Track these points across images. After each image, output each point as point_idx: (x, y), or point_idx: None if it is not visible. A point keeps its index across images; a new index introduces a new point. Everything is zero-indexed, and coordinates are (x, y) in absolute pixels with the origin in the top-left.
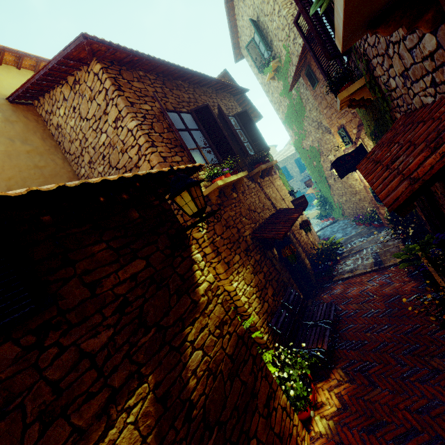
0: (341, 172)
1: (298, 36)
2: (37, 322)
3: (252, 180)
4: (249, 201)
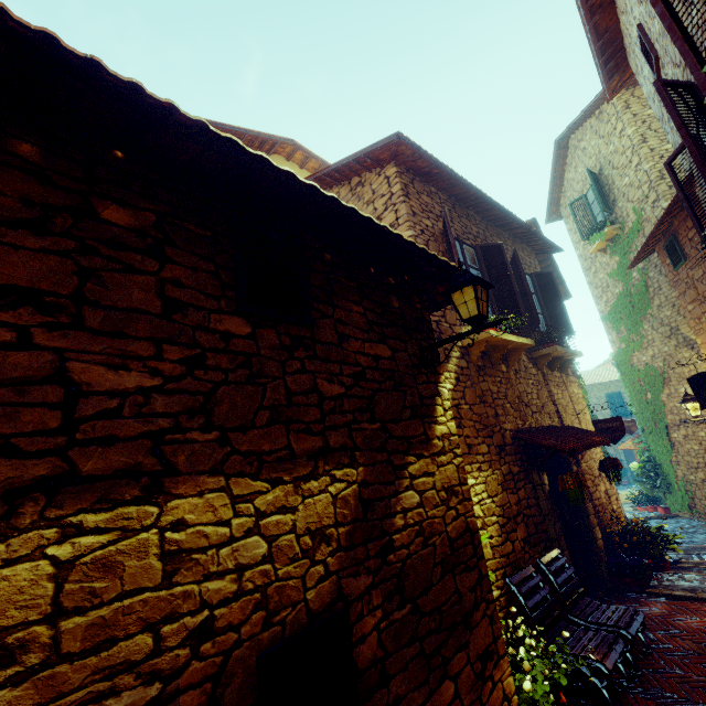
0: (705, 397)
1: (663, 198)
2: (295, 332)
3: (535, 364)
4: (523, 388)
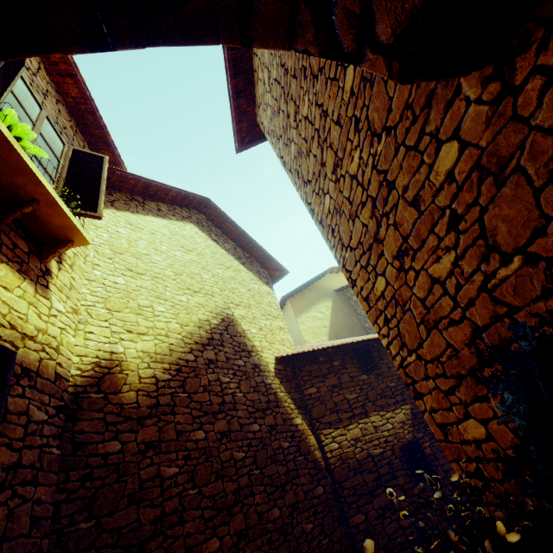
0: None
1: None
2: (377, 372)
3: None
4: None
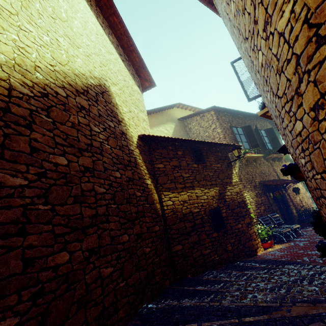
0: None
1: None
2: (203, 165)
3: (267, 160)
4: (262, 168)
